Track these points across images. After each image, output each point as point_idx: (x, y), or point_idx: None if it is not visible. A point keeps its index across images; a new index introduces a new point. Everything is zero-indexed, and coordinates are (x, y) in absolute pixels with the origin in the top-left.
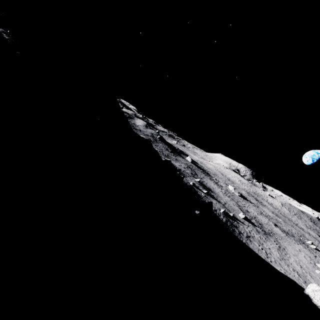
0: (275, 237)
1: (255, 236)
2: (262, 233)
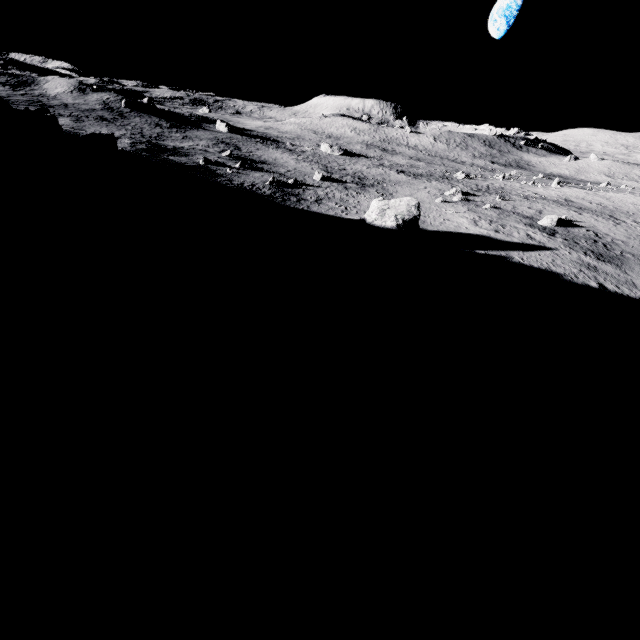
0: (383, 186)
1: (336, 196)
2: (354, 189)
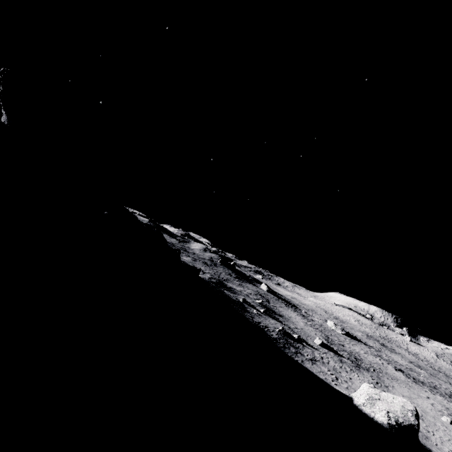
0: (379, 375)
1: (329, 363)
2: (349, 364)
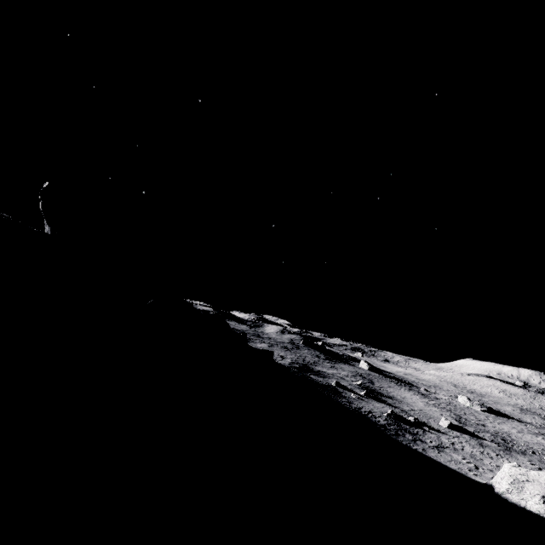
0: (542, 458)
1: (464, 449)
2: (494, 448)
